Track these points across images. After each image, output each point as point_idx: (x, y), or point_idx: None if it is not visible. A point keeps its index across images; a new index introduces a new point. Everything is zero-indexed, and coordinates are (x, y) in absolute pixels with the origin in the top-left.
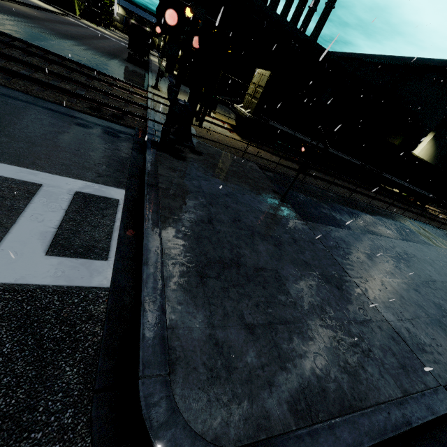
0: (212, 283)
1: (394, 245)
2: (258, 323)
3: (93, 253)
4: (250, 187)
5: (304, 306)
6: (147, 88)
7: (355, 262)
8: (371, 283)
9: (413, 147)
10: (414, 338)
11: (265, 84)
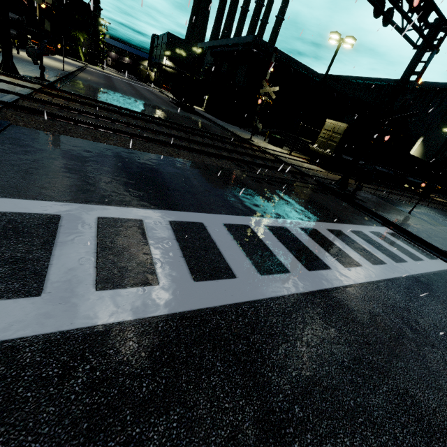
0: None
1: None
2: None
3: (433, 257)
4: (396, 211)
5: None
6: (244, 140)
7: None
8: None
9: (408, 149)
10: None
11: (343, 132)
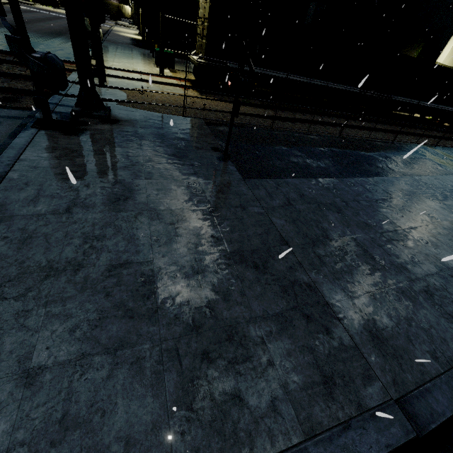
0: (2, 309)
1: (387, 185)
2: (55, 362)
3: None
4: (175, 150)
5: (172, 310)
6: None
7: (307, 221)
8: (322, 248)
9: (435, 54)
10: (369, 322)
11: (208, 13)
